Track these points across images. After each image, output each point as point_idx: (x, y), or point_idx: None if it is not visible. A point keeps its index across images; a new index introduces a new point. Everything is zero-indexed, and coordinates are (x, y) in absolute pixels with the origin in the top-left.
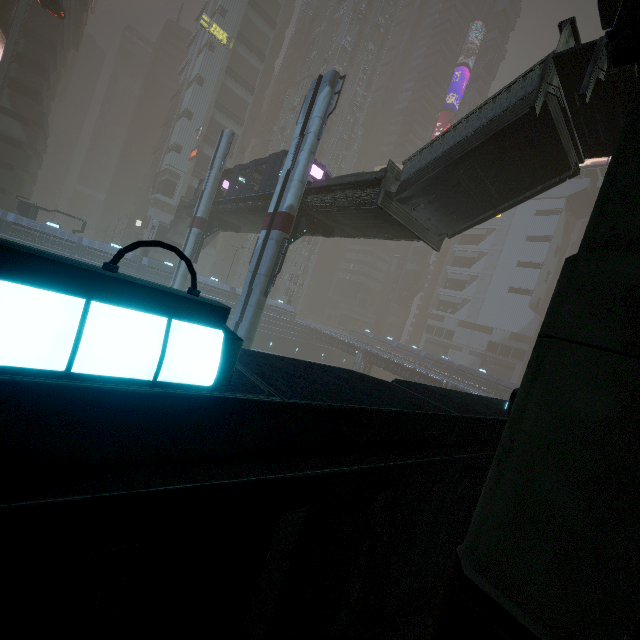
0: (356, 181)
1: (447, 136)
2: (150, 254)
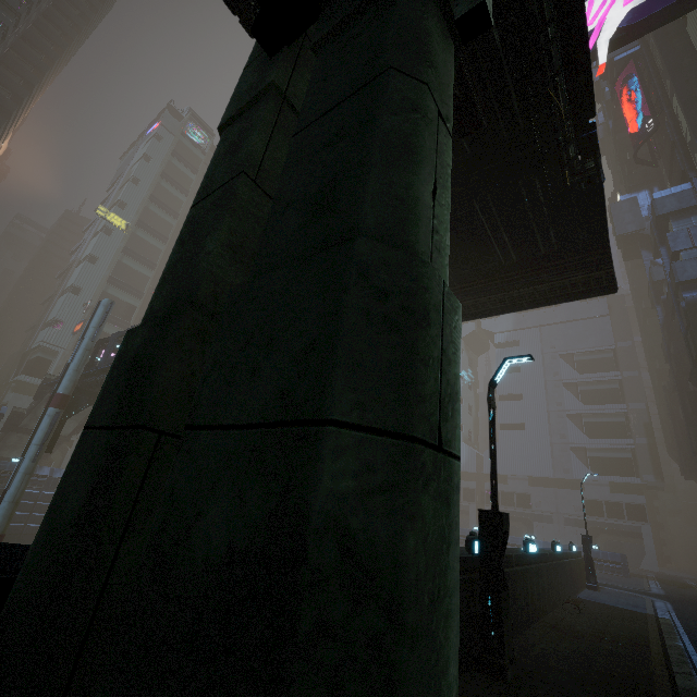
0: None
1: None
2: None
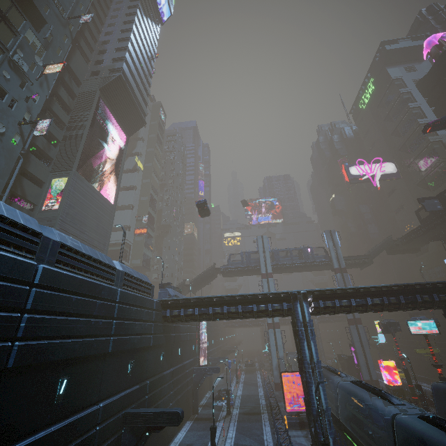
0: (362, 258)
1: (374, 248)
2: None
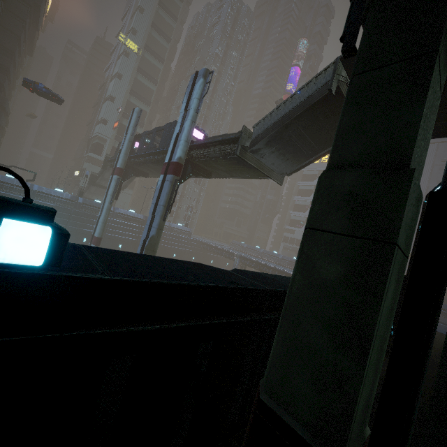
0: (222, 139)
1: (280, 109)
2: (85, 195)
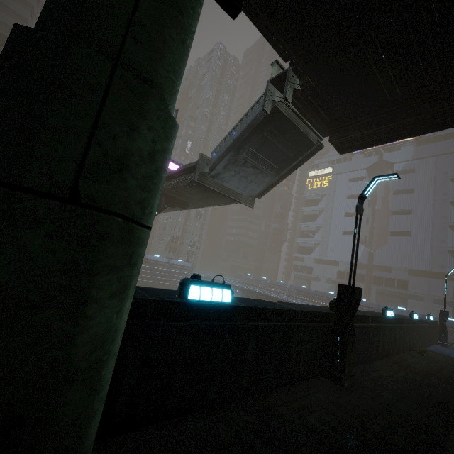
0: (185, 169)
1: (232, 134)
2: None
